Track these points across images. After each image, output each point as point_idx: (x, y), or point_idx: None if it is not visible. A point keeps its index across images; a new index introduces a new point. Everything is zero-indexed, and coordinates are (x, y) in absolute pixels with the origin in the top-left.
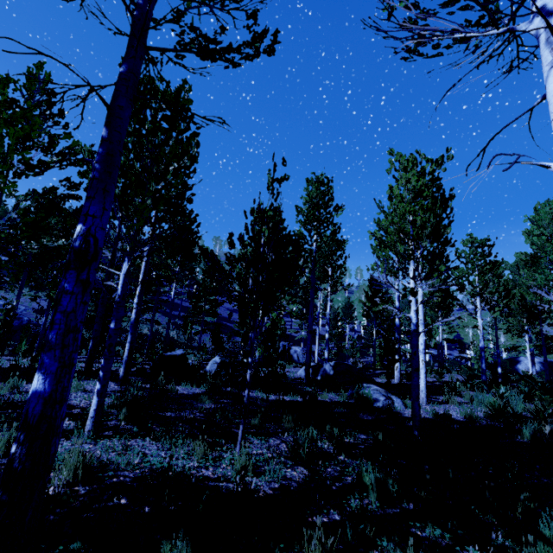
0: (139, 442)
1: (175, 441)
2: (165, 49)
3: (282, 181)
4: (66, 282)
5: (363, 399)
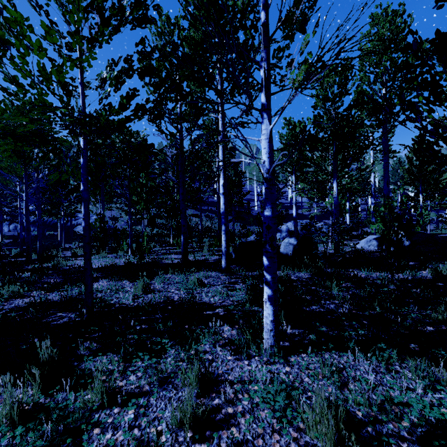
0: (337, 358)
1: (376, 354)
2: None
3: None
4: None
5: None
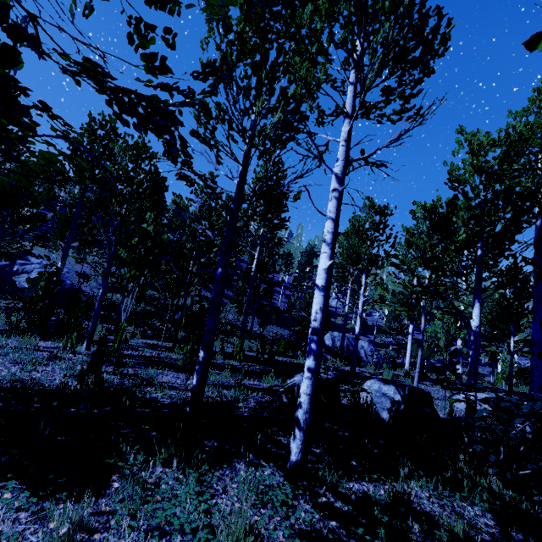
0: None
1: None
2: None
3: None
4: None
5: None
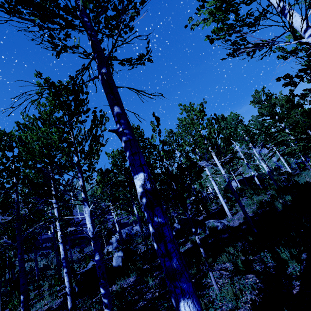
0: None
1: None
2: (114, 59)
3: (158, 126)
4: (158, 217)
5: (212, 229)
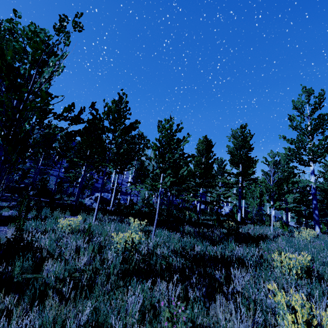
0: None
1: None
2: None
3: None
4: None
5: (81, 203)
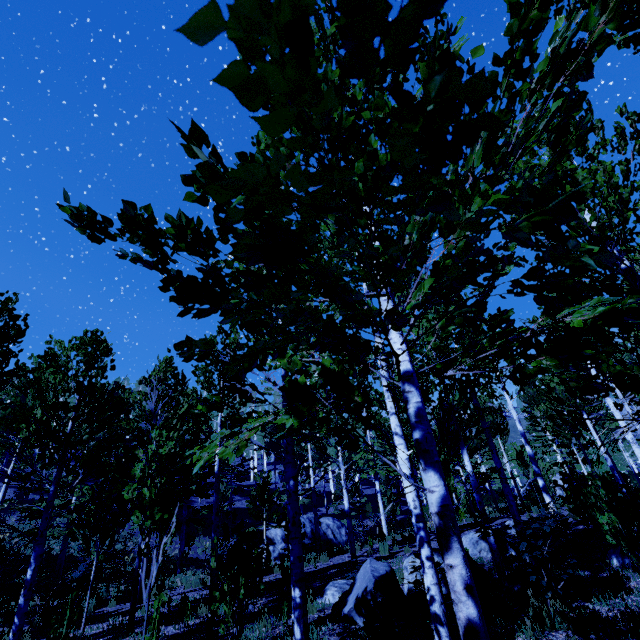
0: None
1: None
2: None
3: None
4: None
5: None
